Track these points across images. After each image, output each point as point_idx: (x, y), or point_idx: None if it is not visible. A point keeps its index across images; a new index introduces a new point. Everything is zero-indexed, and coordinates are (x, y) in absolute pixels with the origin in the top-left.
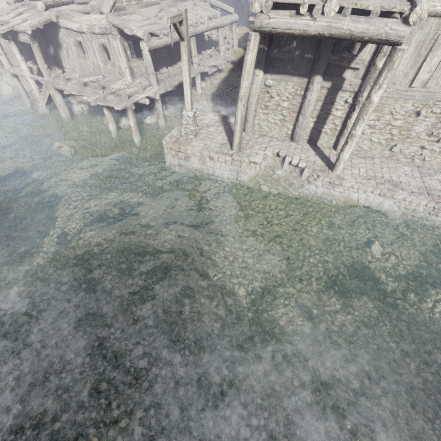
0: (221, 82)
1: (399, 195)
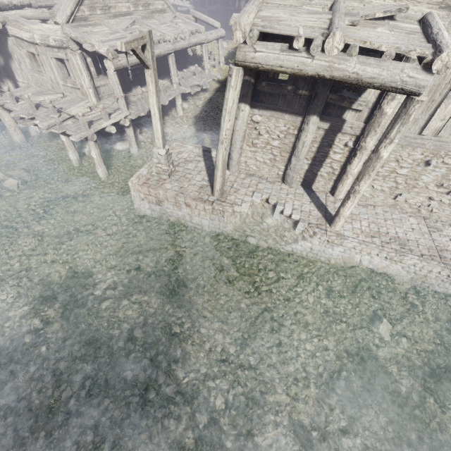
0: (205, 103)
1: (408, 260)
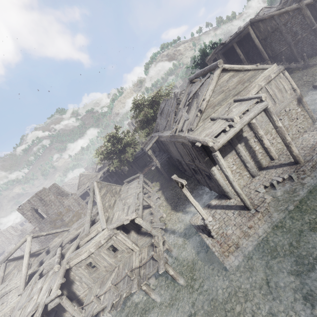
0: (166, 201)
1: None
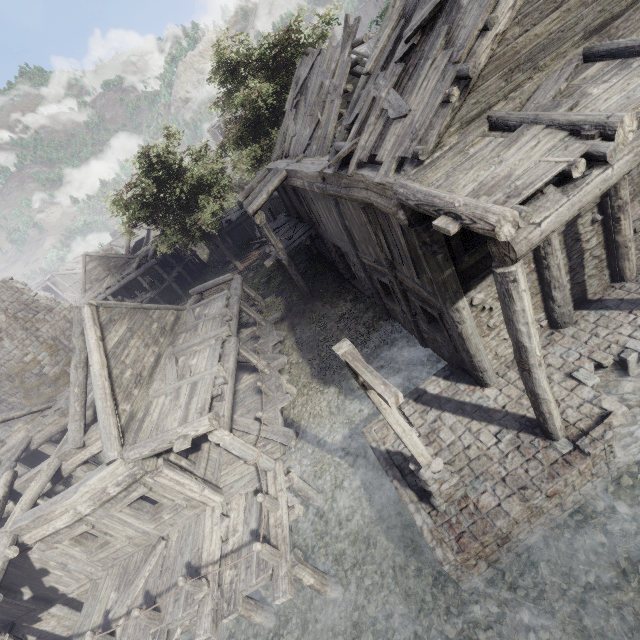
0: (300, 351)
1: None
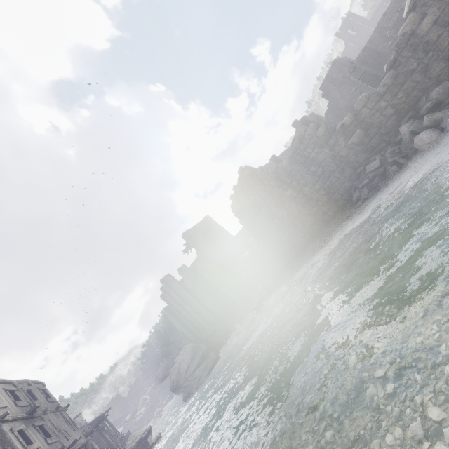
0: None
1: None
